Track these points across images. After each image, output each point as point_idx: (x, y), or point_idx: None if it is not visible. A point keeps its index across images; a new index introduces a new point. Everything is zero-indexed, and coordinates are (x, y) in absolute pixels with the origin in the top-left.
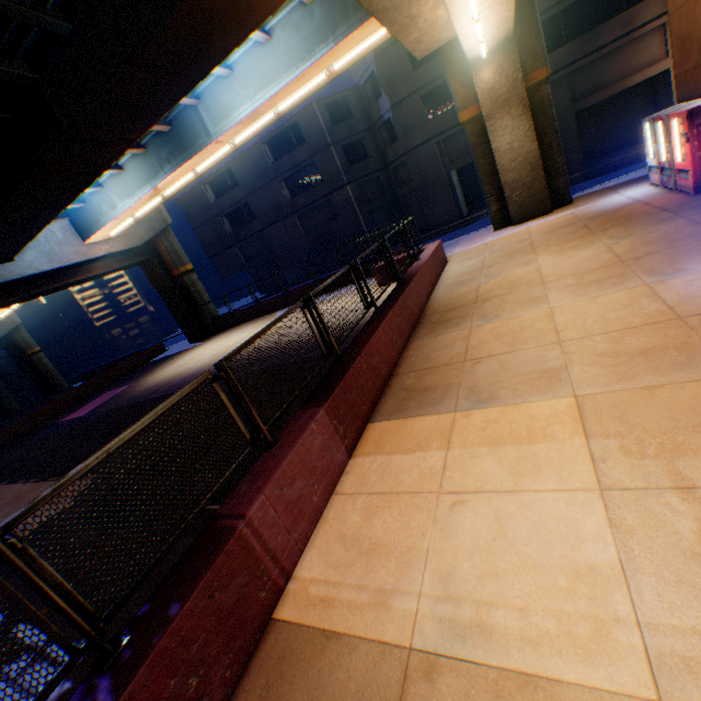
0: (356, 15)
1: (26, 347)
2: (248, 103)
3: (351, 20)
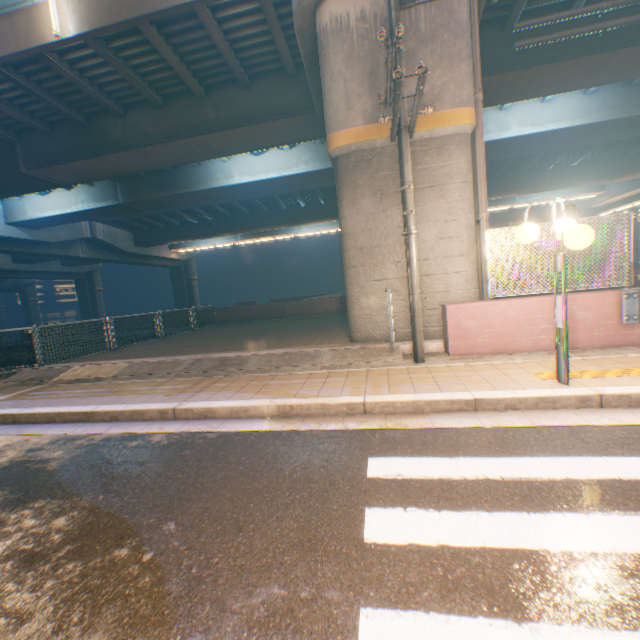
0: (592, 190)
1: (193, 272)
2: (539, 197)
3: (590, 190)
